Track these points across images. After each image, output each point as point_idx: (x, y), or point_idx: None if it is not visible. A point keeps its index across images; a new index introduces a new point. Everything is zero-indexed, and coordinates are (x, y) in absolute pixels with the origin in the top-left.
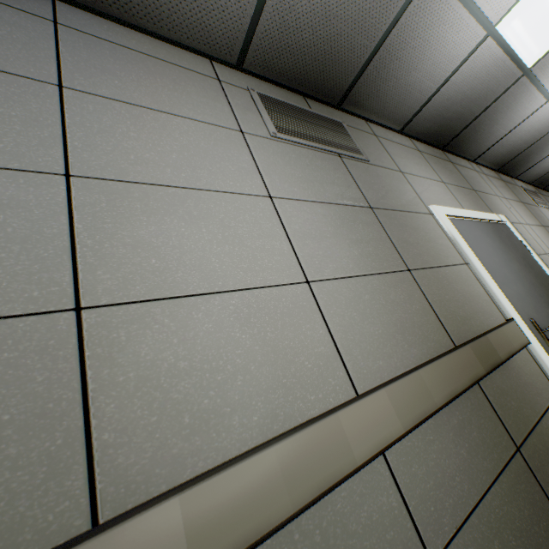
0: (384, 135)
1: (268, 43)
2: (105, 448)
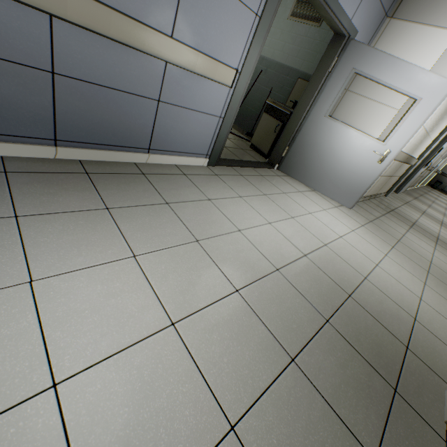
0: None
1: None
2: None
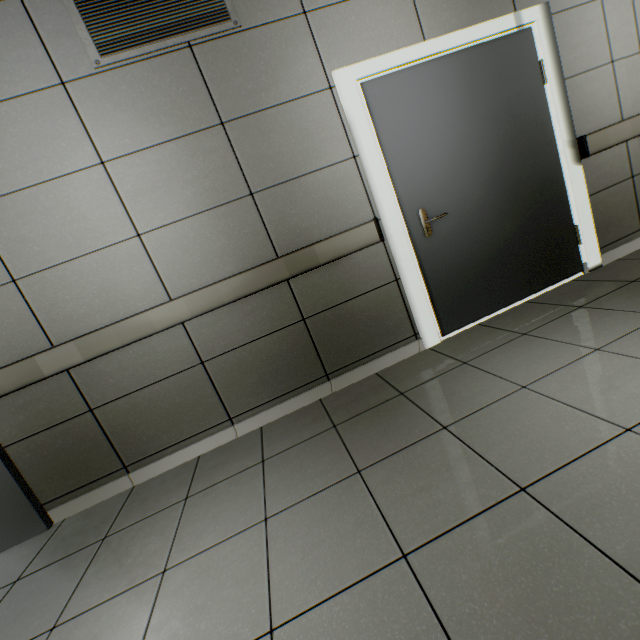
0: None
1: None
2: (48, 328)
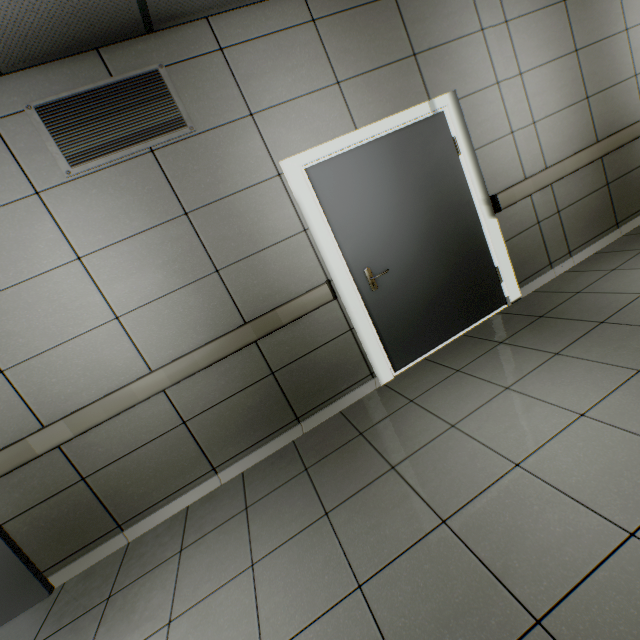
0: (241, 31)
1: (2, 47)
2: (37, 410)
